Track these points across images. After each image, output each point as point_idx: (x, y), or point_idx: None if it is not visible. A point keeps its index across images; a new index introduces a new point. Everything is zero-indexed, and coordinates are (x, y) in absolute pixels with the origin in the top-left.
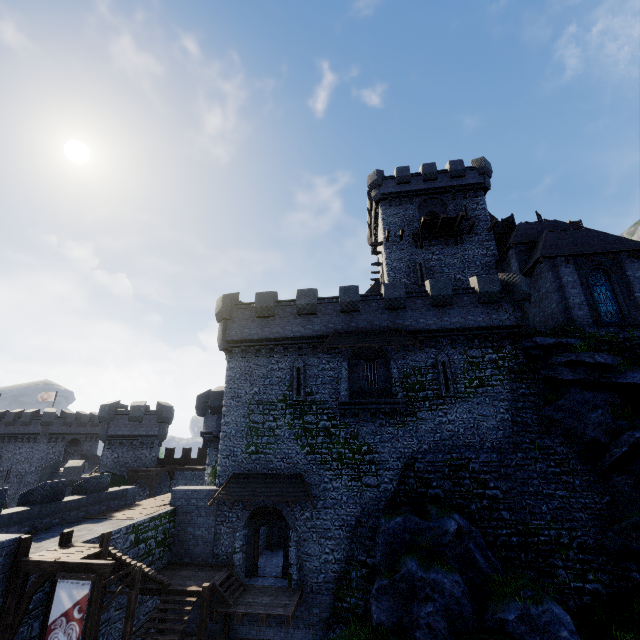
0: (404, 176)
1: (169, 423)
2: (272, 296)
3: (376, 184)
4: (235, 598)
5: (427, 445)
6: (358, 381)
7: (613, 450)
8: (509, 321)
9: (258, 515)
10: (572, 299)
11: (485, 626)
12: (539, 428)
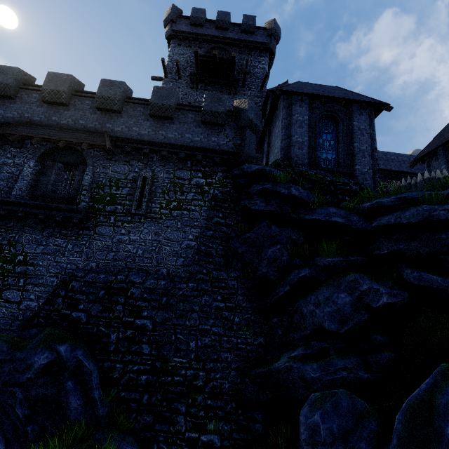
0: (198, 17)
1: None
2: None
3: (169, 19)
4: None
5: (95, 263)
6: (46, 185)
7: (278, 289)
8: (227, 146)
9: None
10: (296, 137)
11: None
12: (221, 260)
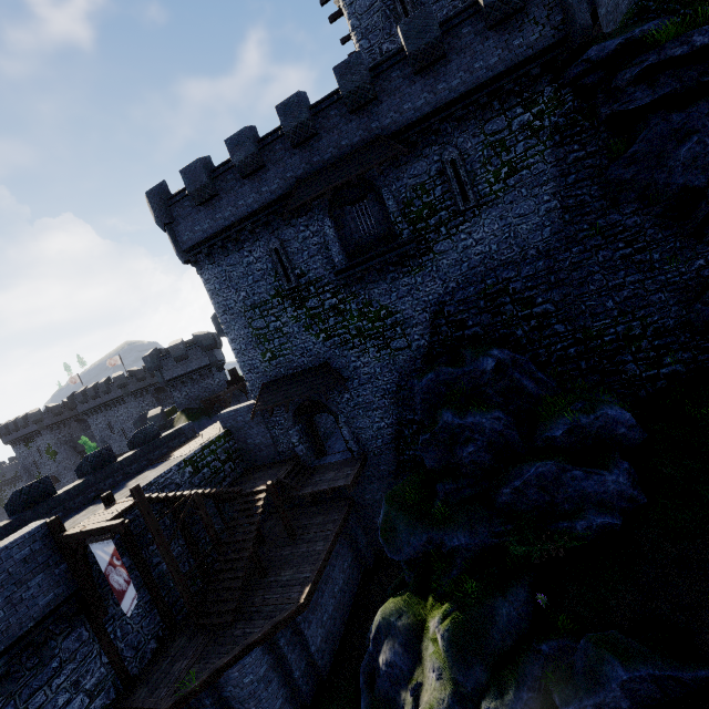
0: None
1: (218, 348)
2: (200, 167)
3: None
4: (303, 482)
5: (454, 282)
6: (352, 236)
7: None
8: (543, 40)
9: (304, 410)
10: None
11: (534, 446)
12: (601, 203)
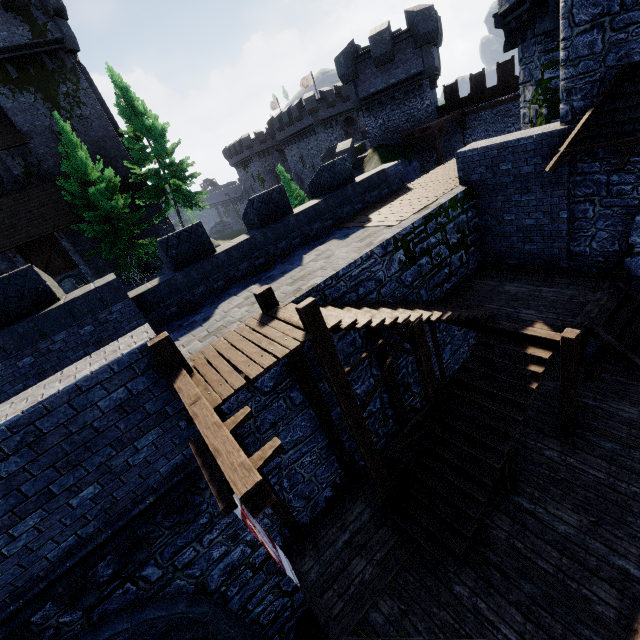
0: None
1: (436, 44)
2: None
3: None
4: None
5: None
6: None
7: None
8: None
9: None
10: None
11: None
12: None
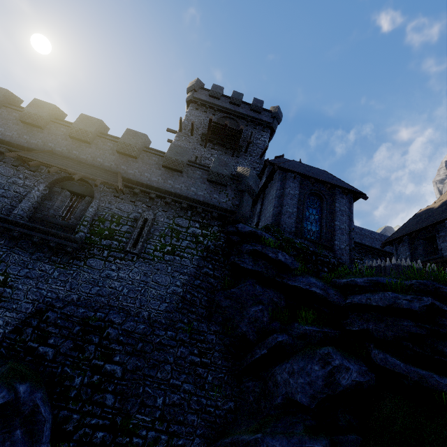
0: (216, 92)
1: None
2: (2, 92)
3: (193, 88)
4: None
5: (77, 295)
6: (49, 209)
7: (256, 351)
8: (226, 204)
9: None
10: (286, 207)
11: None
12: (203, 311)
